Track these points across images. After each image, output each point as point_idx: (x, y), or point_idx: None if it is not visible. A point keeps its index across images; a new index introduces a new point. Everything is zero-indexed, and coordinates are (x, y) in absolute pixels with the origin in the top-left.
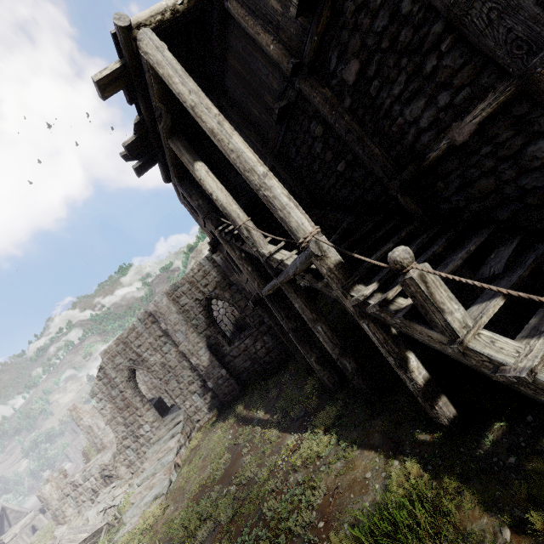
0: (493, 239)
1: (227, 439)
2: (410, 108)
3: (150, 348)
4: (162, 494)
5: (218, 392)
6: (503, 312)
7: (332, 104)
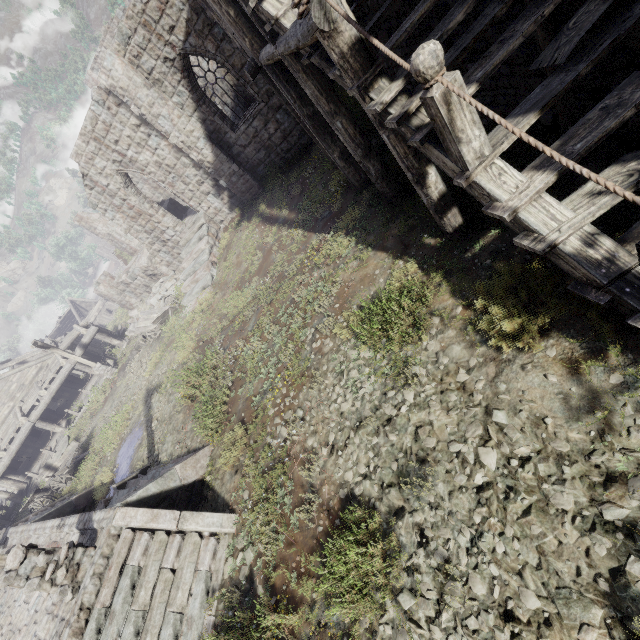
0: None
1: (255, 239)
2: None
3: (132, 145)
4: (208, 286)
5: (235, 191)
6: (562, 98)
7: None
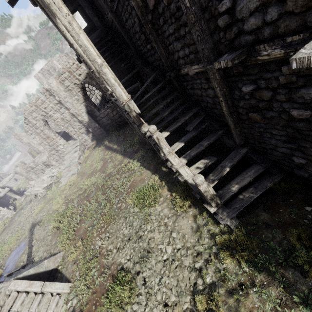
0: (198, 113)
1: (101, 155)
2: (176, 44)
3: (52, 110)
4: (75, 173)
5: (95, 134)
6: (201, 133)
7: (142, 13)
